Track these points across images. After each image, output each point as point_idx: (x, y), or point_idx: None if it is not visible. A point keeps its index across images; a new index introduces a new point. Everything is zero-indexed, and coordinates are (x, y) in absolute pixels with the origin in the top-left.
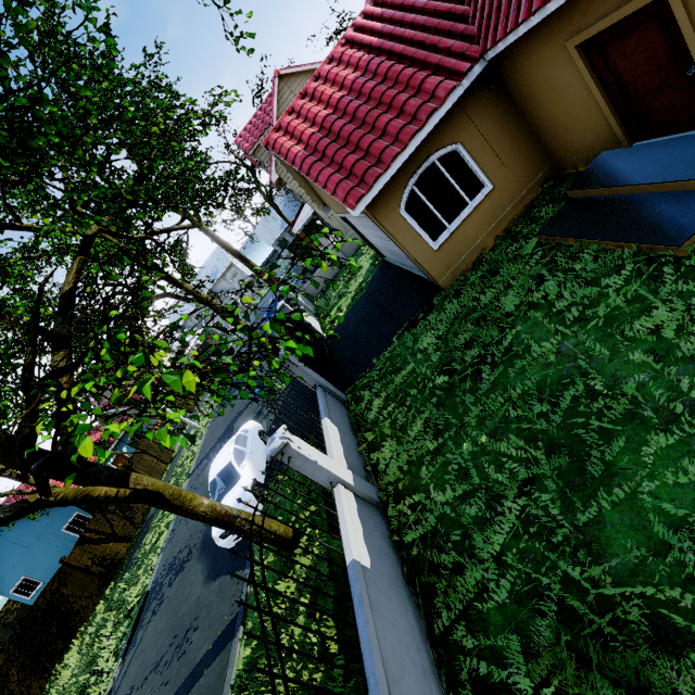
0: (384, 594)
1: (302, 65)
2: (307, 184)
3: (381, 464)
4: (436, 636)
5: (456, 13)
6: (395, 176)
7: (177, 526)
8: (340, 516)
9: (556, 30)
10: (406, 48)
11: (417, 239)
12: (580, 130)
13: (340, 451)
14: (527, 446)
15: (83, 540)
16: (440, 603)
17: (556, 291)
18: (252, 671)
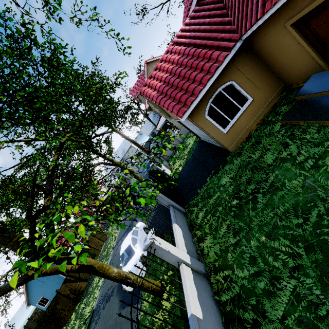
0: None
1: (156, 57)
2: (160, 108)
3: (205, 250)
4: None
5: (225, 21)
6: (201, 100)
7: None
8: (183, 283)
9: (278, 19)
10: (202, 41)
11: (215, 129)
12: (298, 65)
13: (182, 242)
14: (291, 245)
15: (66, 280)
16: None
17: (296, 151)
18: None
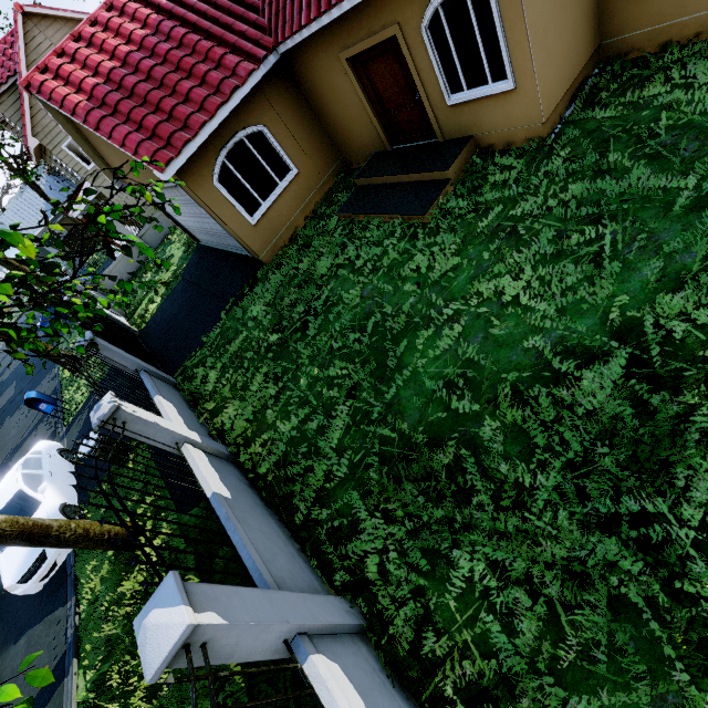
0: (249, 514)
1: (59, 9)
2: (92, 148)
3: (227, 423)
4: (298, 534)
5: (247, 2)
6: (205, 146)
7: None
8: (192, 467)
9: (331, 42)
10: (201, 20)
11: (235, 213)
12: (358, 132)
13: (180, 421)
14: (348, 365)
15: None
16: (298, 501)
17: (356, 254)
18: (131, 563)
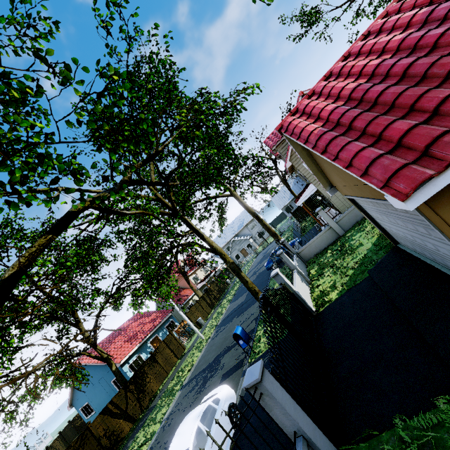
0: None
1: None
2: (317, 166)
3: None
4: None
5: None
6: None
7: (154, 446)
8: None
9: None
10: None
11: None
12: None
13: None
14: None
15: (105, 410)
16: None
17: None
18: None
